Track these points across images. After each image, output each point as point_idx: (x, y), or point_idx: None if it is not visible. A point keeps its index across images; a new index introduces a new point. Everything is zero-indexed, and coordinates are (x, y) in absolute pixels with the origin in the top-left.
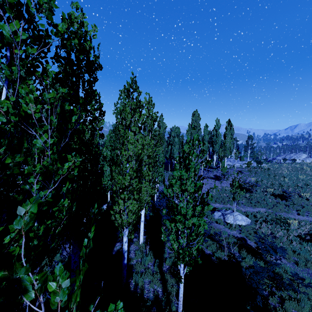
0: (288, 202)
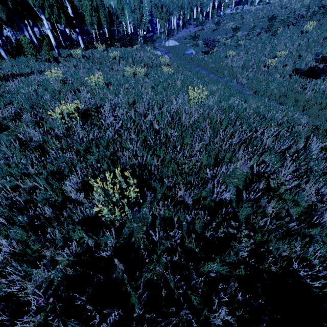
0: (216, 32)
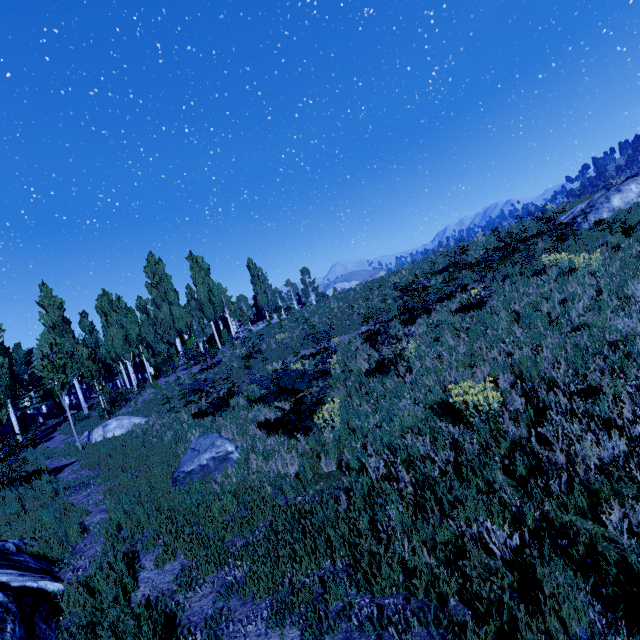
0: (254, 360)
